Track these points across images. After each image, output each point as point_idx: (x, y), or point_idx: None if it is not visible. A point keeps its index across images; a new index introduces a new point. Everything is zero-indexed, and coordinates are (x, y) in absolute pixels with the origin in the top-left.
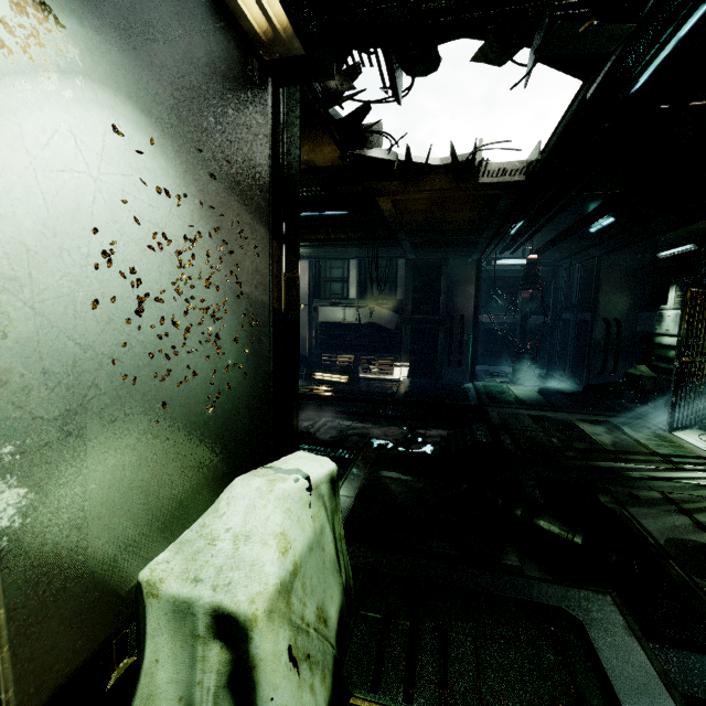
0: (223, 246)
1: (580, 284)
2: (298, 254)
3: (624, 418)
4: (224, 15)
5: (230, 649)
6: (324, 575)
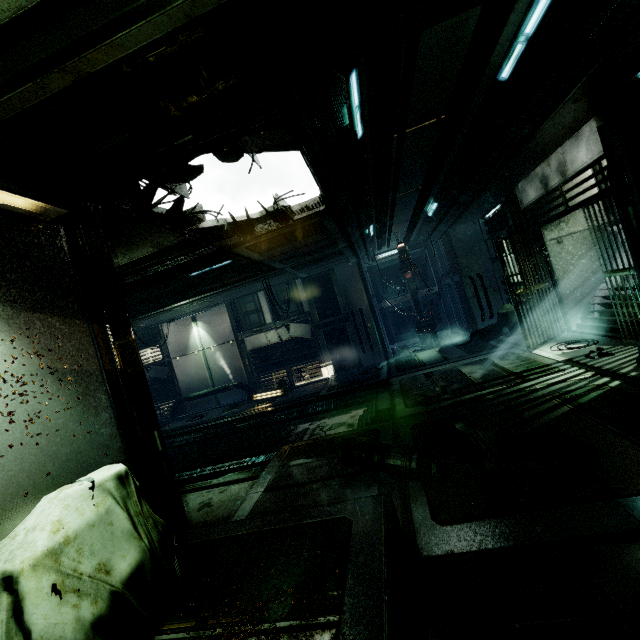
0: (35, 346)
1: (445, 254)
2: (128, 324)
3: (499, 351)
4: (1, 212)
5: (11, 596)
6: (118, 542)
